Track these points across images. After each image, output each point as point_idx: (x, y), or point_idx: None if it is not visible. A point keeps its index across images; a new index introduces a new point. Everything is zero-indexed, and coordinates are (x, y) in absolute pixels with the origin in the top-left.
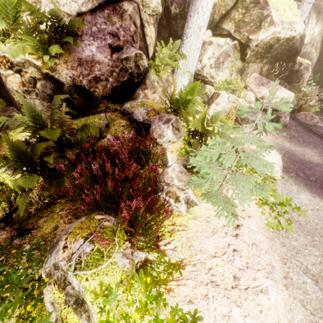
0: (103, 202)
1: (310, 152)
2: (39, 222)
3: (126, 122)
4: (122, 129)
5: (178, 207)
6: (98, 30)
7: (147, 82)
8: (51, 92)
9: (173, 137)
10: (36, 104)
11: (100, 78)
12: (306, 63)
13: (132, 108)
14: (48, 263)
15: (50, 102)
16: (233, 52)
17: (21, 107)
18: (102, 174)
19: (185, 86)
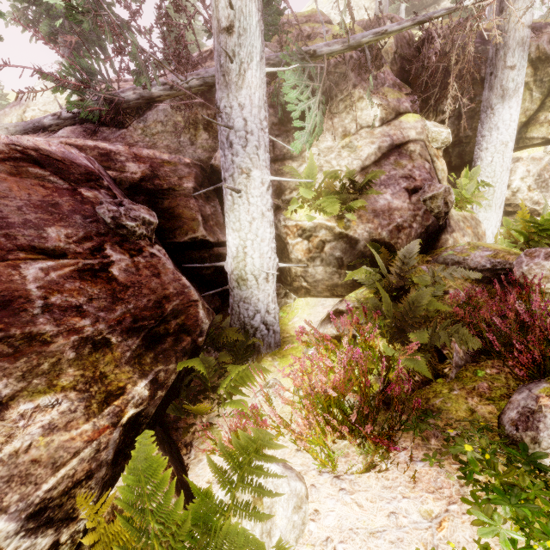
0: (545, 366)
1: None
2: (434, 403)
3: None
4: (461, 281)
5: None
6: (388, 177)
7: (451, 223)
8: (340, 254)
9: None
10: (318, 272)
11: (402, 226)
12: None
13: (461, 253)
14: (546, 440)
15: (335, 267)
16: None
17: (295, 280)
18: None
19: (492, 224)
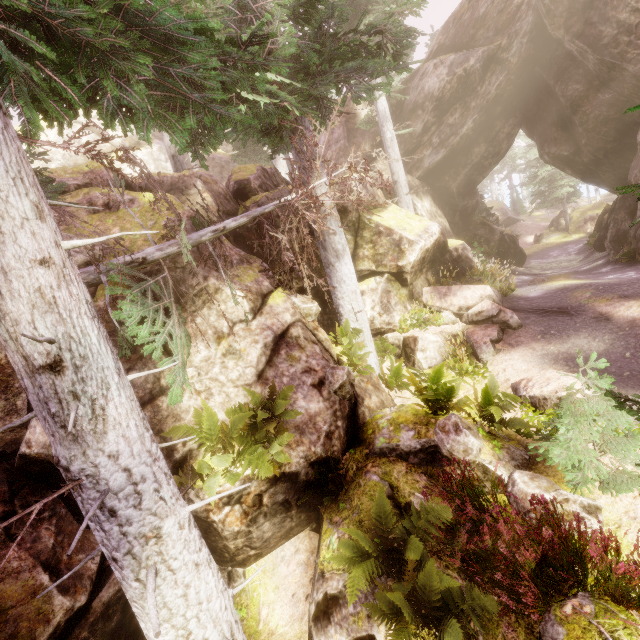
0: (539, 590)
1: (581, 341)
2: None
3: (401, 463)
4: (410, 477)
5: (590, 527)
6: (290, 377)
7: (357, 390)
8: (284, 496)
9: (478, 441)
10: (265, 531)
11: (331, 431)
12: (459, 245)
13: (392, 439)
14: None
15: (283, 512)
16: (390, 285)
17: (238, 554)
18: (464, 559)
19: (372, 356)
